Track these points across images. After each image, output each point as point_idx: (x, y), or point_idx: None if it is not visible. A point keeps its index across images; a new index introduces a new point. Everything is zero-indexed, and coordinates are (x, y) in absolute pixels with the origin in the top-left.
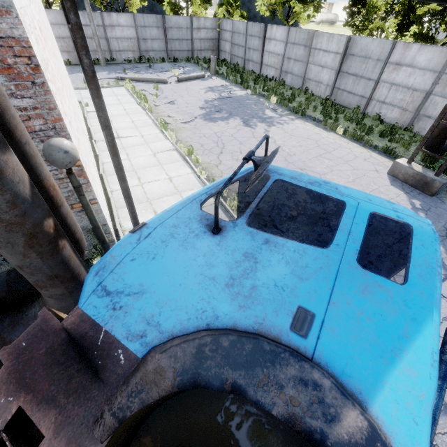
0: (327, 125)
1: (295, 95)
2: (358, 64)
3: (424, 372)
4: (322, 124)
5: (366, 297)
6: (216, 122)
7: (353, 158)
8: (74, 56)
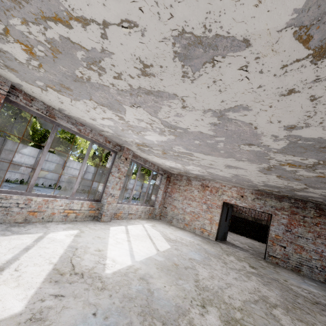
0: None
1: None
2: None
3: None
4: None
5: None
6: None
7: None
8: None
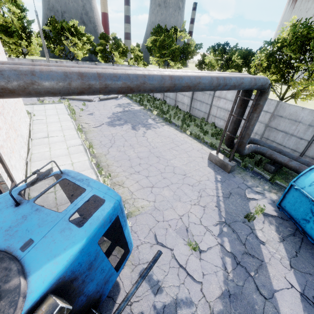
0: (182, 129)
1: (170, 110)
2: (201, 95)
3: (62, 263)
4: (179, 128)
5: (60, 234)
6: (115, 127)
7: (191, 149)
8: None
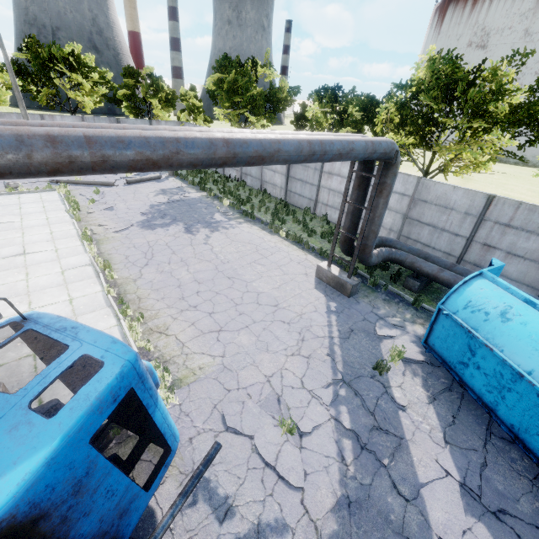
0: (273, 228)
1: (253, 196)
2: (301, 171)
3: (6, 491)
4: (268, 227)
5: (9, 434)
6: (155, 229)
7: (288, 262)
8: None
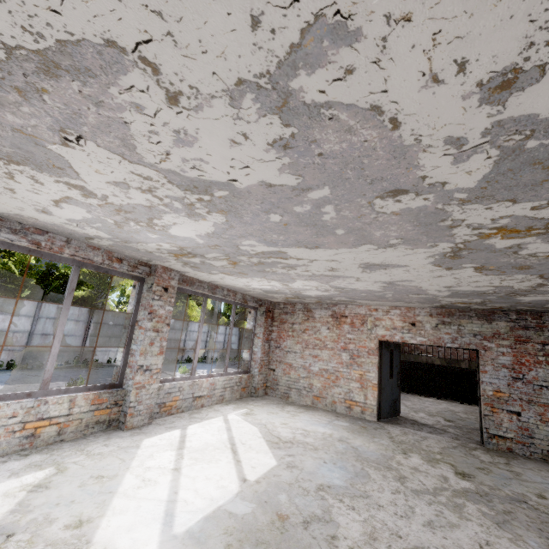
0: None
1: None
2: None
3: None
4: None
5: None
6: None
7: None
8: (179, 355)
